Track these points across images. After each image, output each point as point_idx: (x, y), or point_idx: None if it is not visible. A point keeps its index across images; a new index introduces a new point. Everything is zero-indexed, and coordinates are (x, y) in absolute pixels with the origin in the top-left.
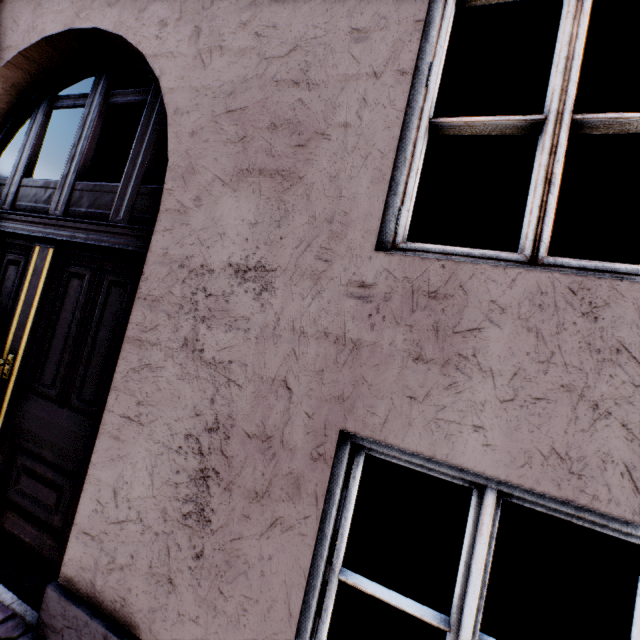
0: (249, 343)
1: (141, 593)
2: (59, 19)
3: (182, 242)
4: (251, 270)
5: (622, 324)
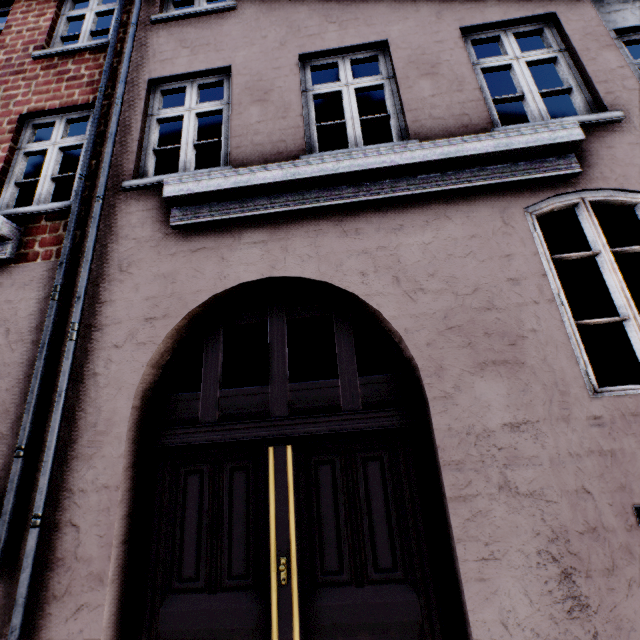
0: (546, 472)
1: None
2: (252, 270)
3: (459, 417)
4: (521, 425)
5: None
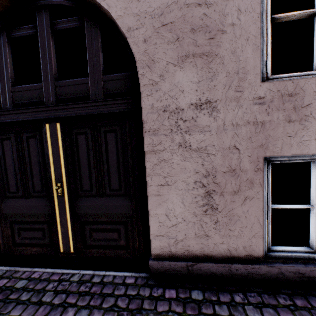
0: (213, 136)
1: (194, 245)
2: None
3: (160, 99)
4: (203, 104)
5: None
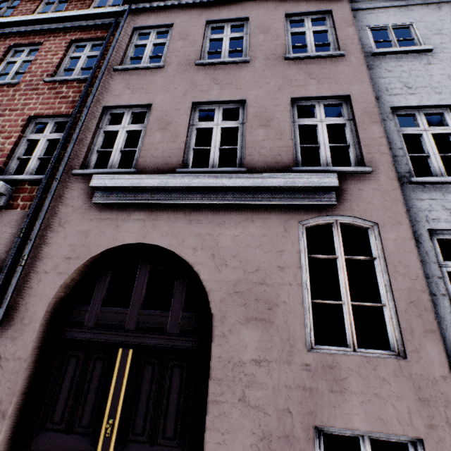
0: (269, 394)
1: None
2: (132, 236)
3: (227, 350)
4: (262, 361)
5: (382, 371)
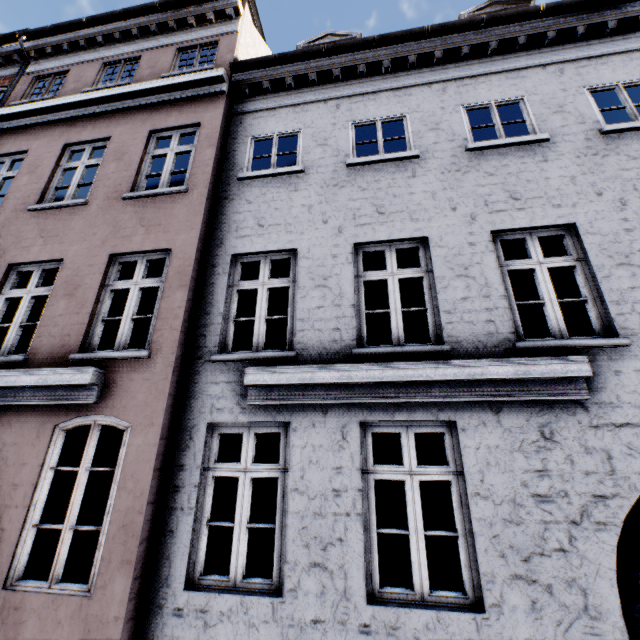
0: None
1: None
2: None
3: None
4: None
5: (63, 612)
